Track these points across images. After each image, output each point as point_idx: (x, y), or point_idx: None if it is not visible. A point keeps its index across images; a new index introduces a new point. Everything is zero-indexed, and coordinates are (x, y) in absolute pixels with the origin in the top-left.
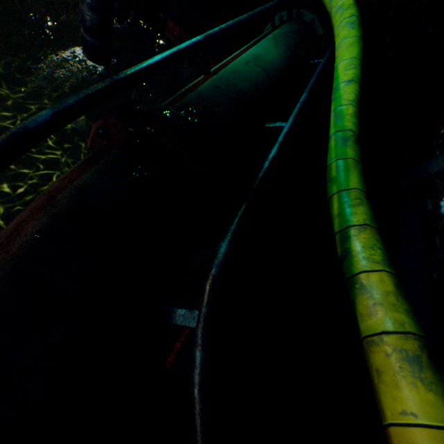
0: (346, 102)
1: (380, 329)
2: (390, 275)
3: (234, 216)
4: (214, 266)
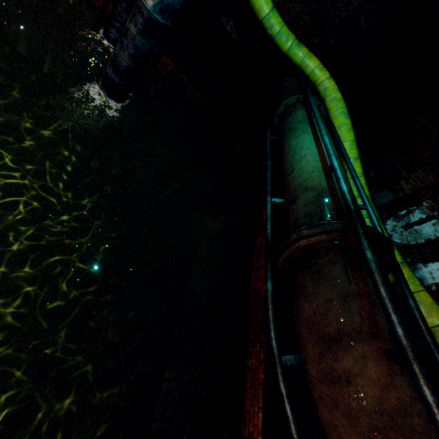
0: (358, 174)
1: (437, 323)
2: (426, 291)
3: (402, 283)
4: (419, 315)
